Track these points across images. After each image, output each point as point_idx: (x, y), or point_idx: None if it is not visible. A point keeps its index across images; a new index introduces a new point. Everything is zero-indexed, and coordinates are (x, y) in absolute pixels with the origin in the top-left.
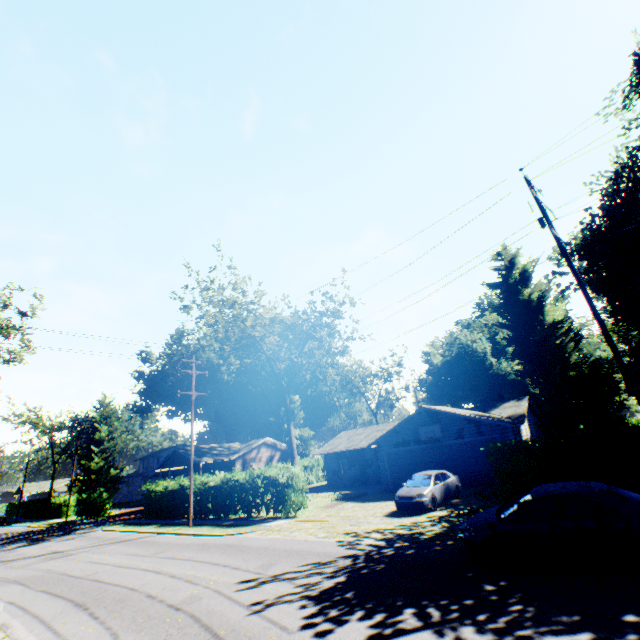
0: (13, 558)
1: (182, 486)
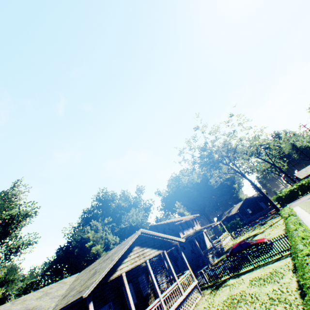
0: (308, 197)
1: (302, 183)
